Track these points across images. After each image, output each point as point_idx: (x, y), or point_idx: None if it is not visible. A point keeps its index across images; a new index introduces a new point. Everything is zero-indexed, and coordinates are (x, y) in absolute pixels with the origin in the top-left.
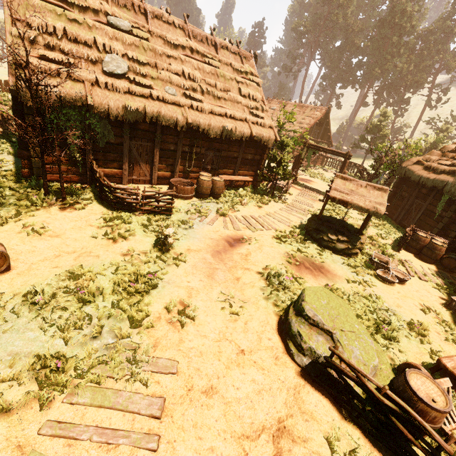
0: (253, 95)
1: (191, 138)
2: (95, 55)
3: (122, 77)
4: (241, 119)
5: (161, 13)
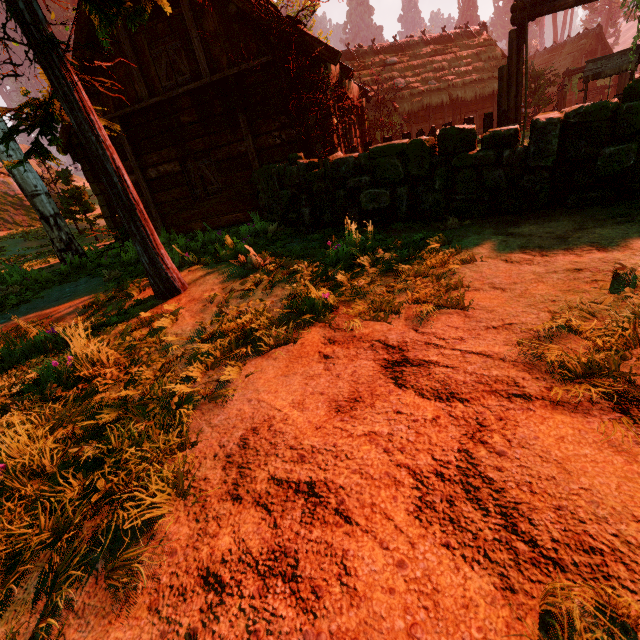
0: (492, 56)
1: (452, 110)
2: (388, 84)
3: (403, 89)
4: (488, 78)
5: (408, 41)
